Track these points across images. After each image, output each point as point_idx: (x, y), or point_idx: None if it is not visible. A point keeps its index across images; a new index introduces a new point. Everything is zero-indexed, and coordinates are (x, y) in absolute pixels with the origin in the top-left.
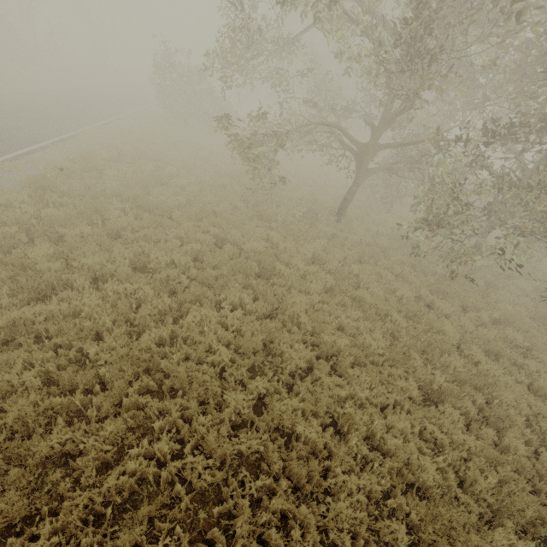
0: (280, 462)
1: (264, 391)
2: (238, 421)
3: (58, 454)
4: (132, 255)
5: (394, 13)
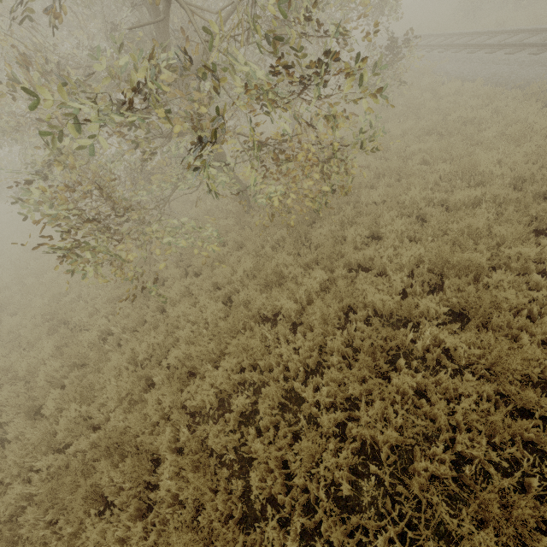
0: None
1: None
2: None
3: None
4: None
5: None
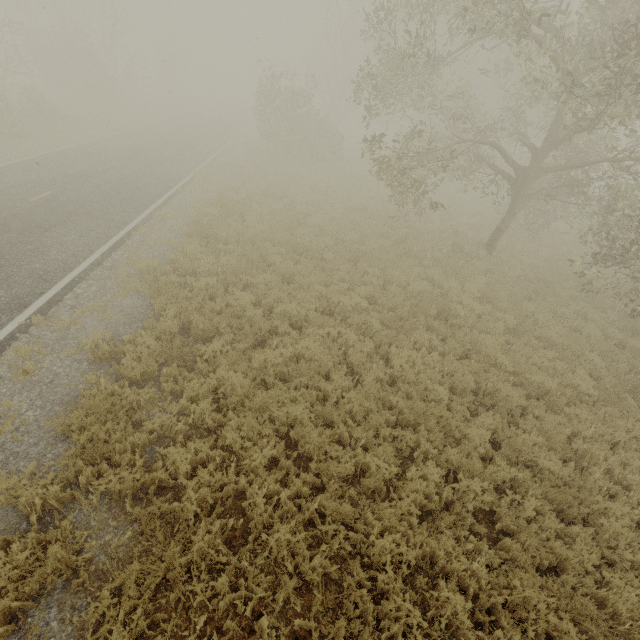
0: (544, 488)
1: (492, 427)
2: (480, 454)
3: (343, 476)
4: (313, 300)
5: (527, 4)
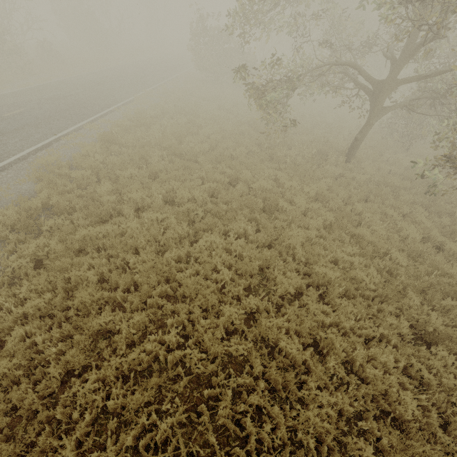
0: (260, 367)
1: (255, 307)
2: (231, 328)
3: (105, 329)
4: (164, 192)
5: None
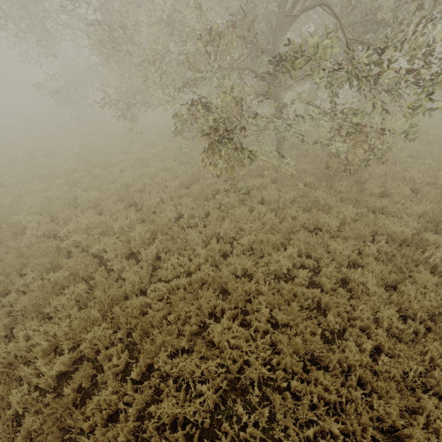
0: None
1: None
2: None
3: None
4: None
5: None
